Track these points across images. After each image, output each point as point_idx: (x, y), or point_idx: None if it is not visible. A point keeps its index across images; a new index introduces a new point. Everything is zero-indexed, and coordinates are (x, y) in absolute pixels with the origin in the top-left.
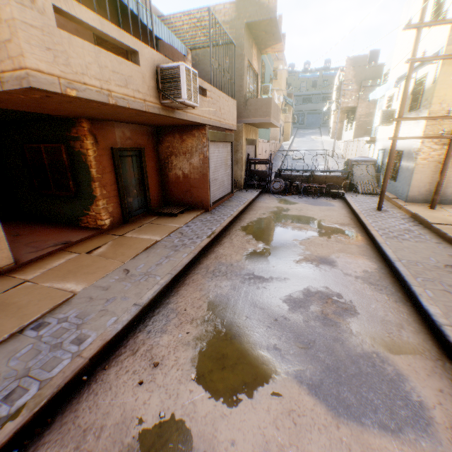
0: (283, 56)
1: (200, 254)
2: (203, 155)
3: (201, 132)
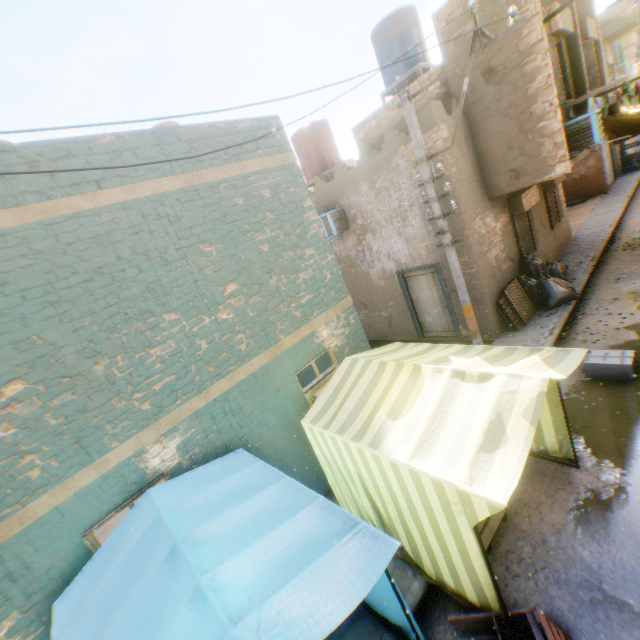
0: (624, 5)
1: (627, 203)
2: (595, 156)
3: None
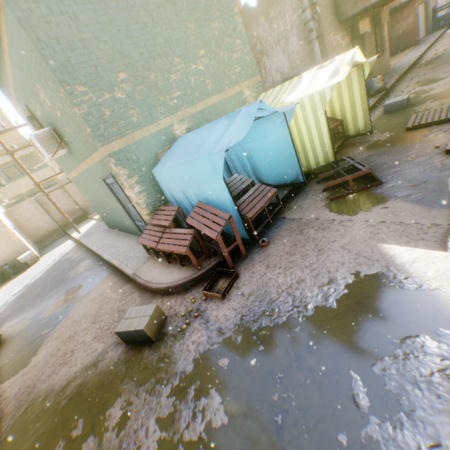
0: None
1: (429, 47)
2: (414, 15)
3: (413, 4)
